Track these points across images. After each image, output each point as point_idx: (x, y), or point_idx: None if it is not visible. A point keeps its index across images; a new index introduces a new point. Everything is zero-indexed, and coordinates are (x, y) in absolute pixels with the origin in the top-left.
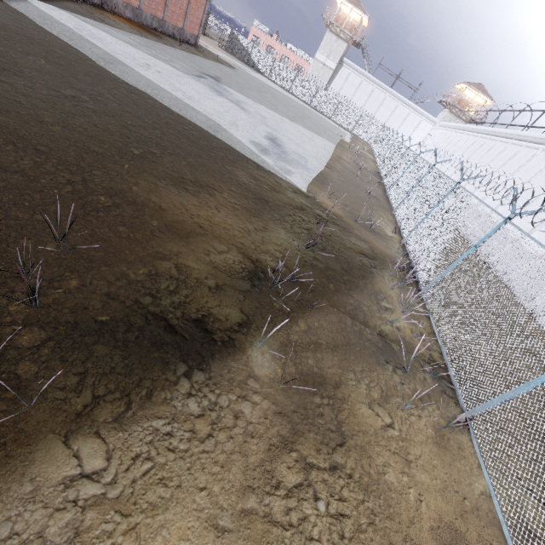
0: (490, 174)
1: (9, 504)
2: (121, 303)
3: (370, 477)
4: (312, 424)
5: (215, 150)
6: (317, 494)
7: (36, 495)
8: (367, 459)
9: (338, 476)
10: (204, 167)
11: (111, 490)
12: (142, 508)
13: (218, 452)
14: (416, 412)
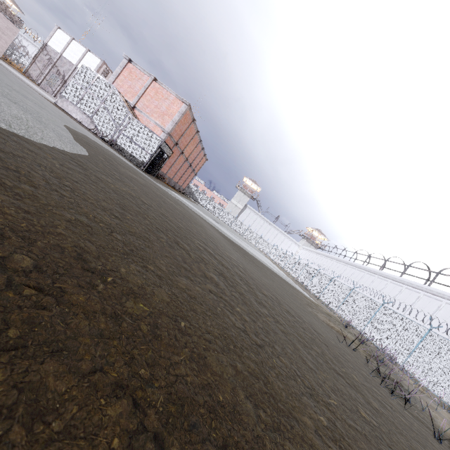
0: (352, 285)
1: None
2: (383, 374)
3: None
4: None
5: (285, 282)
6: None
7: None
8: None
9: None
10: (298, 295)
11: None
12: None
13: None
14: None
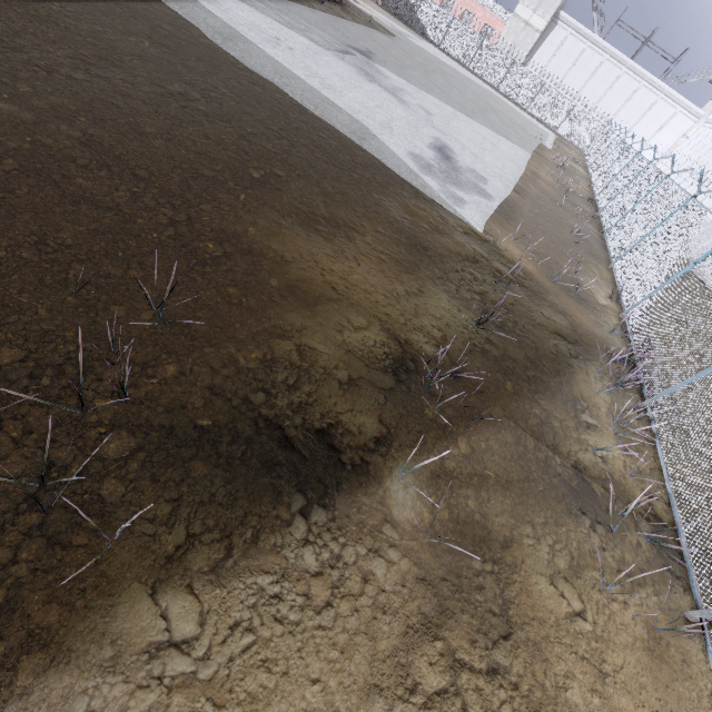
0: None
1: (87, 672)
2: (226, 401)
3: (543, 691)
4: (466, 601)
5: (358, 168)
6: (466, 708)
7: (116, 663)
8: (542, 663)
9: (498, 684)
10: (343, 195)
11: (203, 668)
12: (239, 699)
13: (338, 630)
14: (621, 597)
